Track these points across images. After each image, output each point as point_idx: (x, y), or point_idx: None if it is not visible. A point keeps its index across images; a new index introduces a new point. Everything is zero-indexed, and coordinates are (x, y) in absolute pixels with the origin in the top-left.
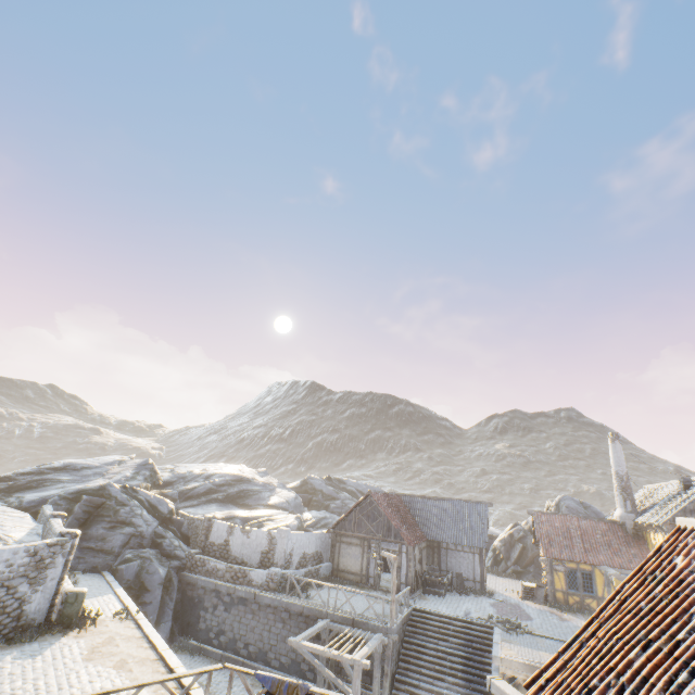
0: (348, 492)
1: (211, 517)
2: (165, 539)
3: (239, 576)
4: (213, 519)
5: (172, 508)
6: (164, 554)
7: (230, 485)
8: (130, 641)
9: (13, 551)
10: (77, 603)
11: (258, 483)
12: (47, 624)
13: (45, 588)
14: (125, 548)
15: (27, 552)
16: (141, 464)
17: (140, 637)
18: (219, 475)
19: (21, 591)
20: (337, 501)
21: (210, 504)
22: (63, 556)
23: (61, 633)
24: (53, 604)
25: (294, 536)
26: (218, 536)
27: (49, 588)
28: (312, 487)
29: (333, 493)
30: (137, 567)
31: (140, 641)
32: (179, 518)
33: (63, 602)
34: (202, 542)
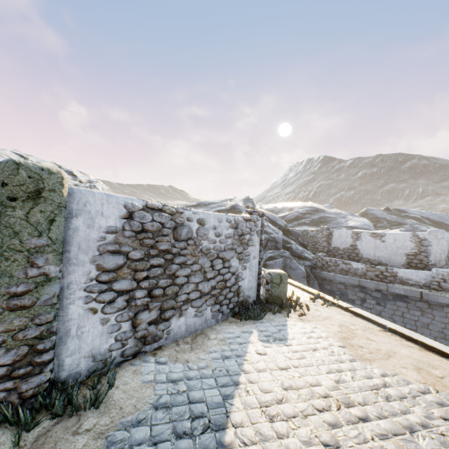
0: (411, 219)
1: (328, 227)
2: (291, 245)
3: (386, 275)
4: (330, 229)
5: (285, 224)
6: (295, 255)
7: (310, 214)
8: (377, 335)
9: (216, 217)
10: (282, 284)
11: (331, 213)
12: (259, 303)
13: (249, 266)
14: (265, 250)
15: (228, 222)
16: (245, 199)
17: (383, 331)
18: (298, 207)
19: (233, 266)
20: (404, 225)
21: (301, 226)
22: (256, 235)
23: (279, 313)
24: (259, 283)
25: (448, 239)
26: (341, 242)
27: (252, 266)
28: (373, 216)
29: (398, 220)
30: (281, 263)
31: (391, 336)
32: (294, 230)
33: (268, 282)
34: (324, 247)
